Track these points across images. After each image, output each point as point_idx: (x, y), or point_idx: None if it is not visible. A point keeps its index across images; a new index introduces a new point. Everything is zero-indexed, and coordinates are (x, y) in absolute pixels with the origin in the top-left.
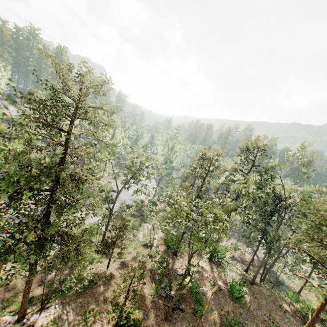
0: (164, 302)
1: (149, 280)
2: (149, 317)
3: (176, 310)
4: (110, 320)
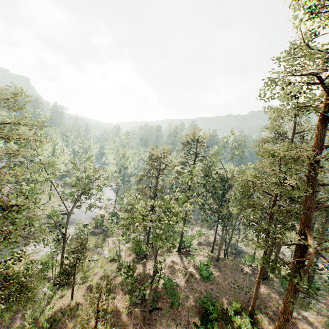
0: (140, 309)
1: (122, 293)
2: None
3: (153, 311)
4: None
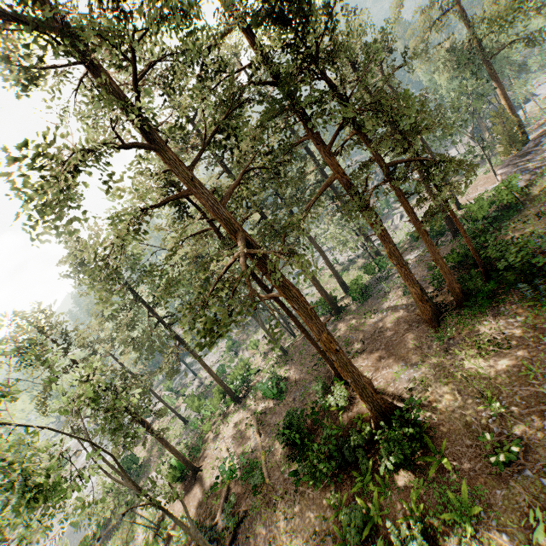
0: None
1: None
2: None
3: (239, 532)
4: None
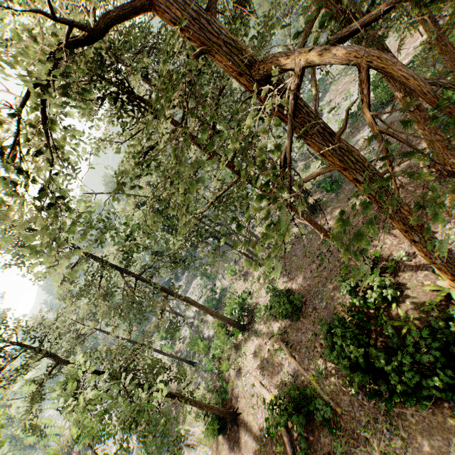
0: None
1: None
2: None
3: None
4: None
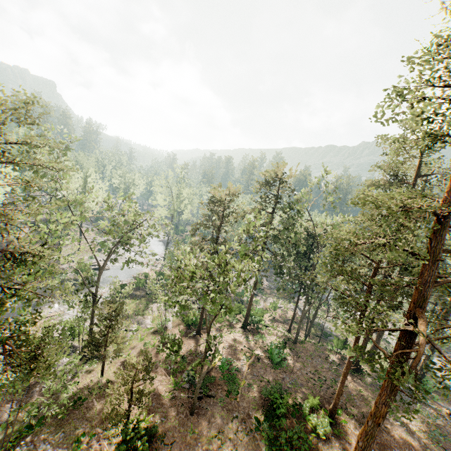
0: (188, 395)
1: (166, 373)
2: (169, 418)
3: (204, 399)
4: (113, 439)
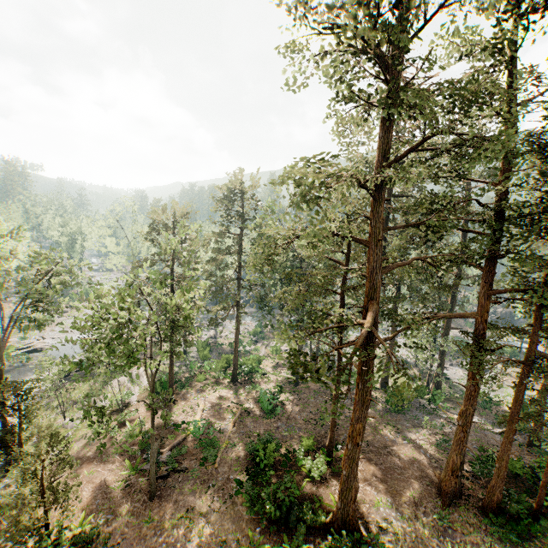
0: (149, 477)
1: (120, 459)
2: (118, 513)
3: (171, 477)
4: None
